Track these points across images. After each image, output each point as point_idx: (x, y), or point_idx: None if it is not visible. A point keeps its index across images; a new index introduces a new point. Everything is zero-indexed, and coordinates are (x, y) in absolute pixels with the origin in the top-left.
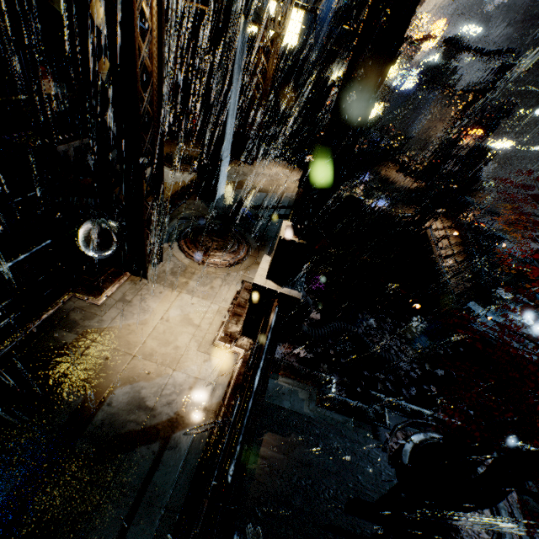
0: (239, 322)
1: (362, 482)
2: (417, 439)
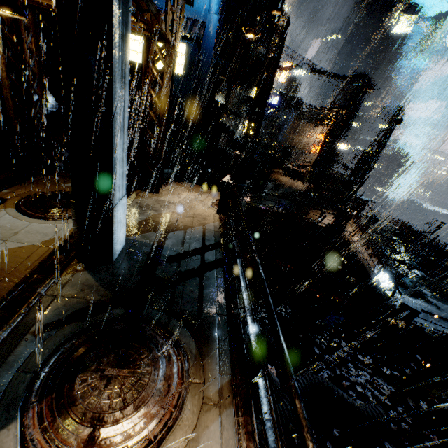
0: None
1: None
2: None
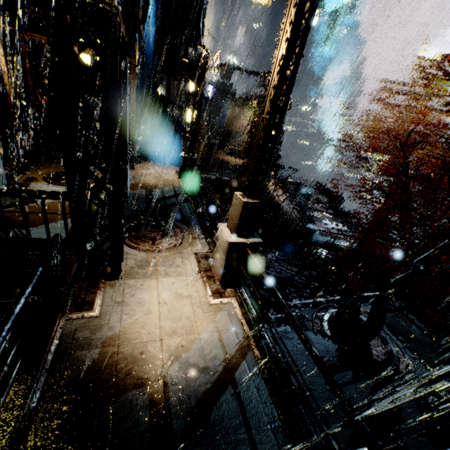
0: (216, 281)
1: (324, 355)
2: (327, 317)
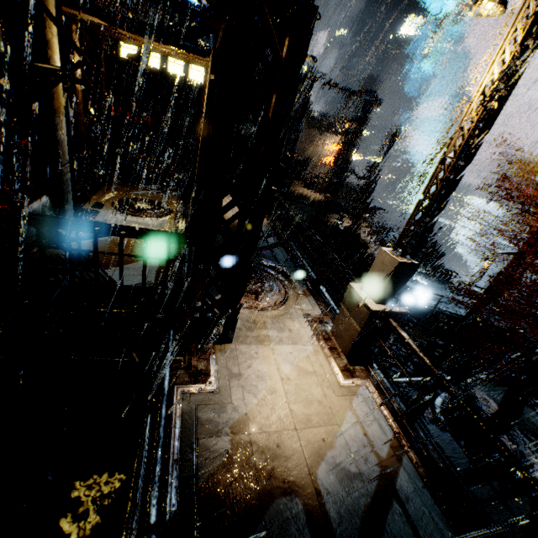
0: (340, 354)
1: (453, 455)
2: (439, 403)
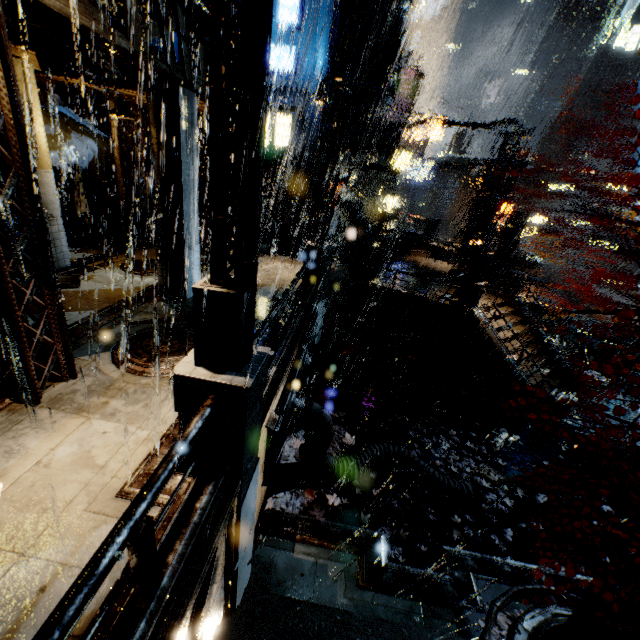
0: None
1: None
2: (531, 622)
